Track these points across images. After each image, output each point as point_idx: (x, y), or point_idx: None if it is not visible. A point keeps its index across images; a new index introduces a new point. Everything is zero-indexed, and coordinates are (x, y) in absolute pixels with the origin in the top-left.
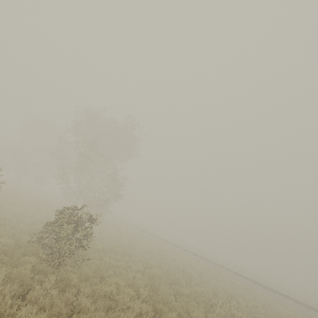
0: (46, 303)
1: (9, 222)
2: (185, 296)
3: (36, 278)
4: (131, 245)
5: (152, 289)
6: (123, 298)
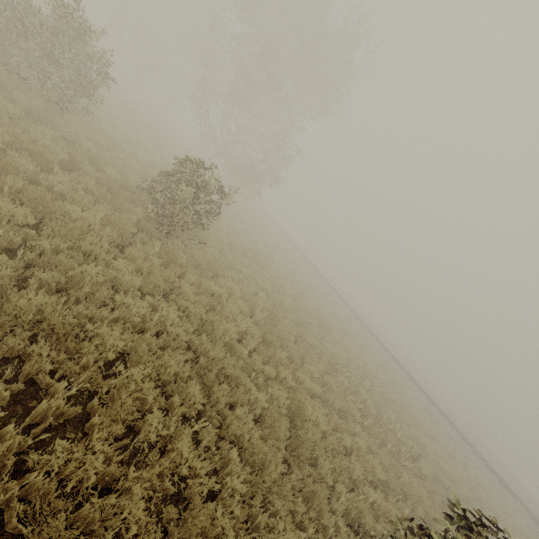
0: (145, 268)
1: (118, 149)
2: (309, 345)
3: (140, 236)
4: (269, 255)
5: (272, 317)
6: (232, 308)
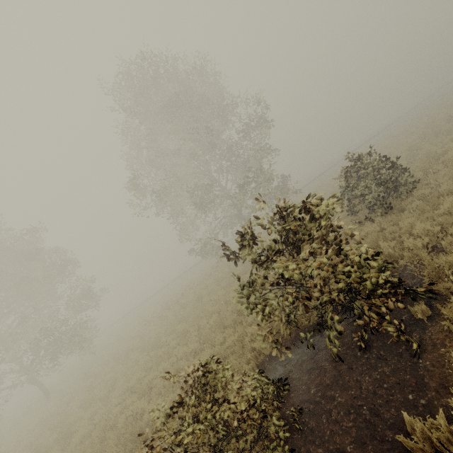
0: None
1: None
2: None
3: None
4: None
5: None
6: None
